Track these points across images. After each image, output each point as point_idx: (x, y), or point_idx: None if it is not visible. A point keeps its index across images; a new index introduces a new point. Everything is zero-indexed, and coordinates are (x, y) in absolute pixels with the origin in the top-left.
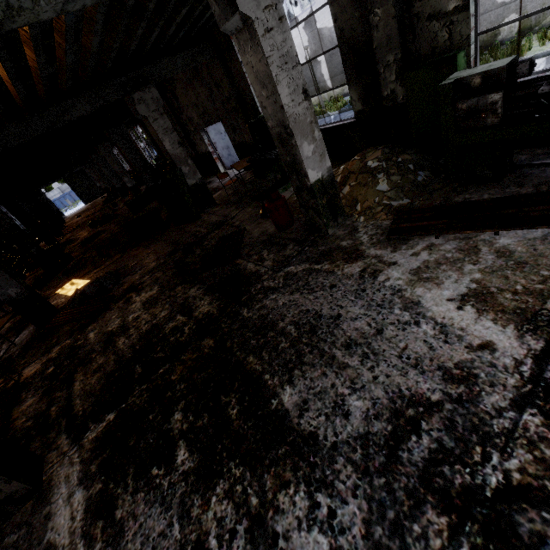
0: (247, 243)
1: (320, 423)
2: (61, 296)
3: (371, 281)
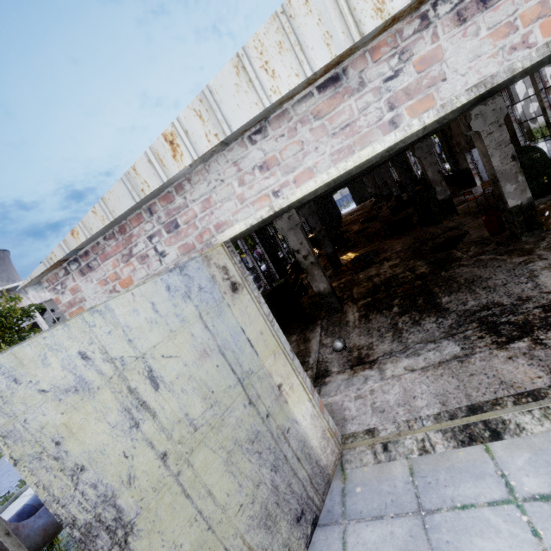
0: (464, 242)
1: (453, 306)
2: (344, 259)
3: (522, 266)
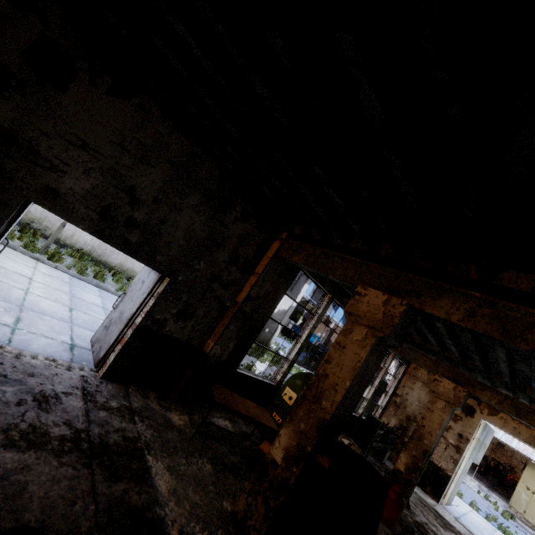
0: None
1: None
2: None
3: None
